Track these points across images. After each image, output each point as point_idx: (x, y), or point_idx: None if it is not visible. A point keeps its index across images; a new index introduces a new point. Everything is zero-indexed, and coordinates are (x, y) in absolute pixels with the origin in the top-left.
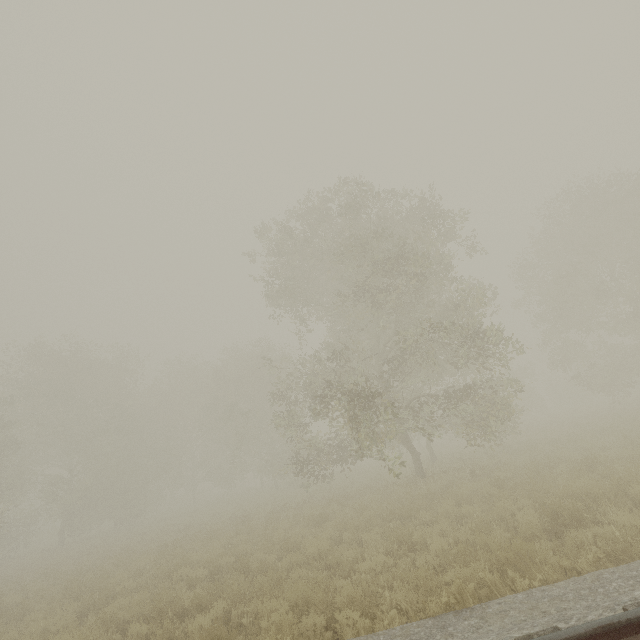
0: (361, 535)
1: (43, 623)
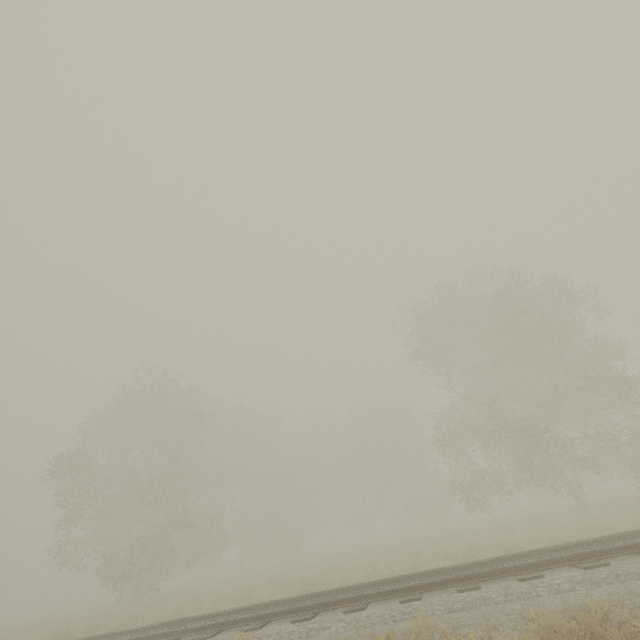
0: (558, 535)
1: (354, 572)
